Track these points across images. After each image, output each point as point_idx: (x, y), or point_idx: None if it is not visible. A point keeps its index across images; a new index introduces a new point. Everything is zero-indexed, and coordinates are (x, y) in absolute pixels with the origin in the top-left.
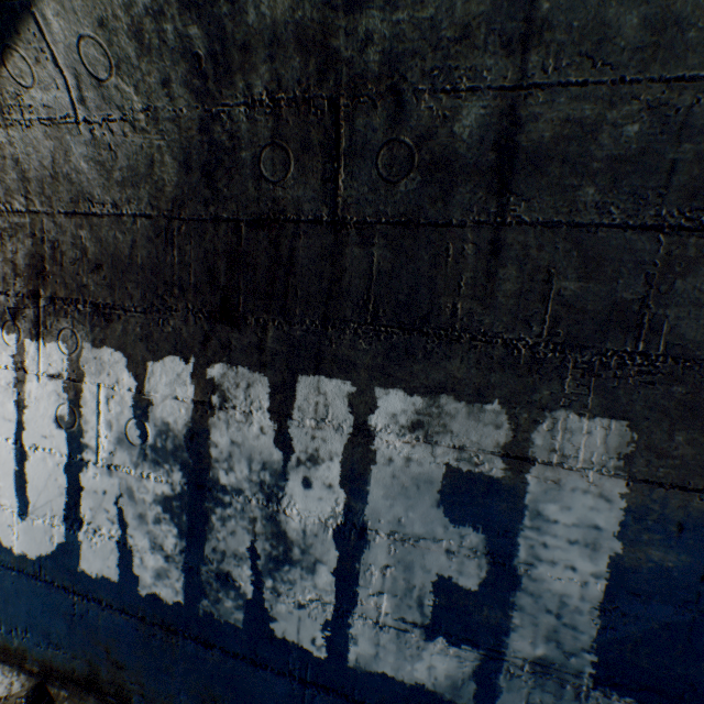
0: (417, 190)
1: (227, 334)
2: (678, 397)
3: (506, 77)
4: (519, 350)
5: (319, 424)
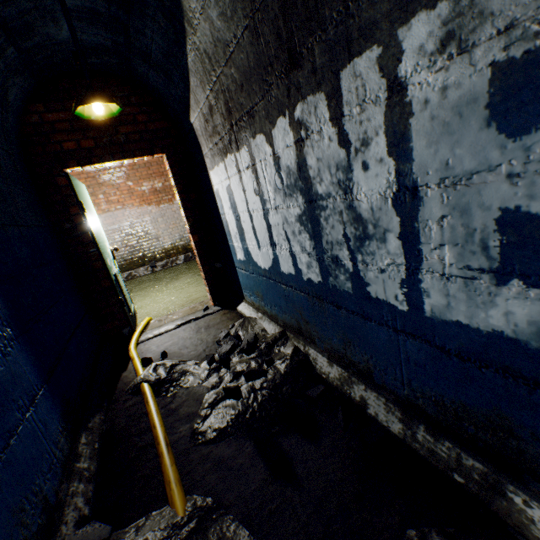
0: None
1: (296, 78)
2: None
3: None
4: None
5: (361, 107)
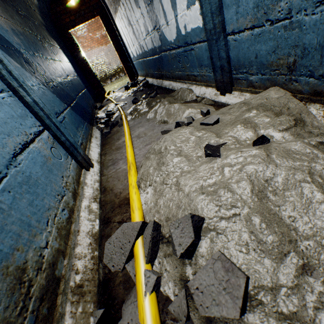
0: None
1: None
2: None
3: None
4: None
5: (127, 2)
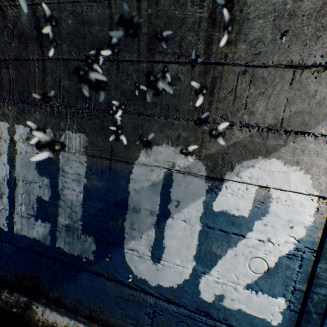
0: (18, 46)
1: None
2: (98, 124)
3: (28, 0)
4: (55, 108)
5: (0, 140)
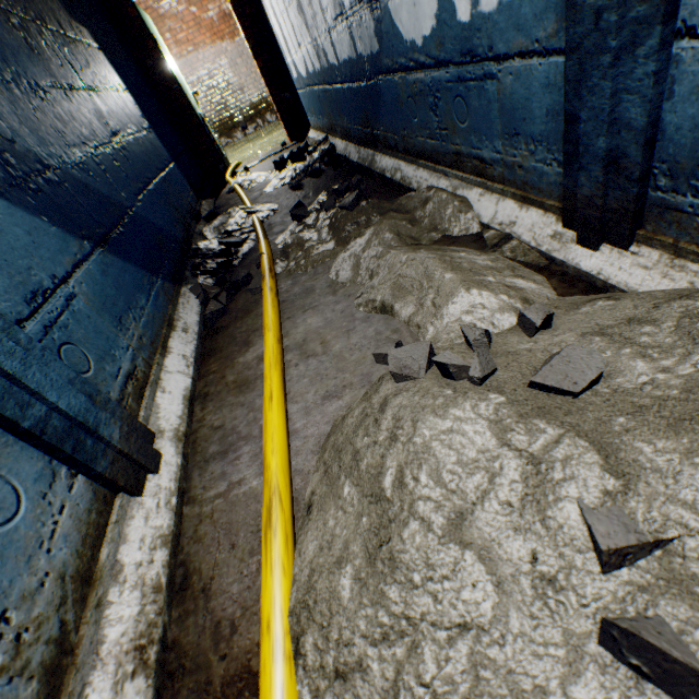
0: None
1: None
2: None
3: None
4: None
5: None
